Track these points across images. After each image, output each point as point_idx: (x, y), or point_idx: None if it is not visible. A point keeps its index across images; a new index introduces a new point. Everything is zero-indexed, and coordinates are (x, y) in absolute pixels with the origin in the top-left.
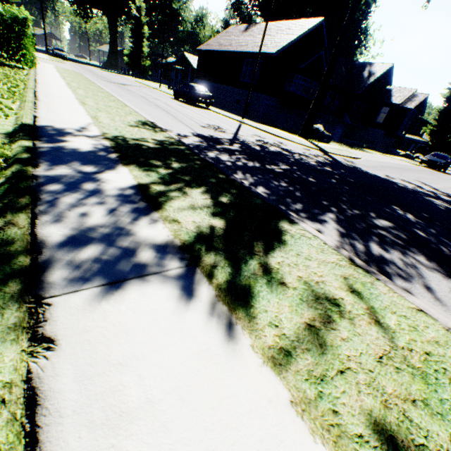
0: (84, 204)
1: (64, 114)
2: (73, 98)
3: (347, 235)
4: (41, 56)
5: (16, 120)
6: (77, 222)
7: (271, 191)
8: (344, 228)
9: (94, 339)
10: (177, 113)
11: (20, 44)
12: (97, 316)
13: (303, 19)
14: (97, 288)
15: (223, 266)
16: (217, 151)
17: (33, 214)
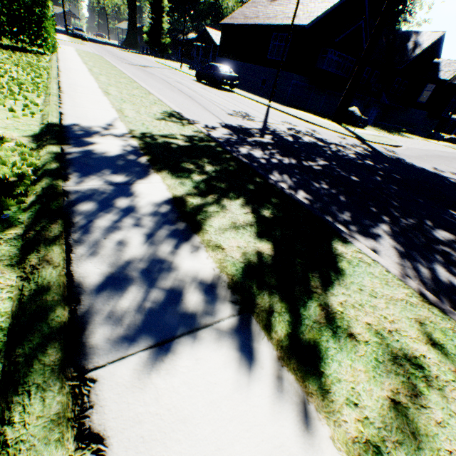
0: (120, 228)
1: (89, 108)
2: (96, 87)
3: (407, 255)
4: (62, 37)
5: (42, 118)
6: (114, 254)
7: (313, 196)
8: (401, 245)
9: (148, 434)
10: (202, 99)
11: (41, 27)
12: (148, 396)
13: None
14: (144, 352)
15: (279, 312)
16: (248, 146)
17: (67, 246)
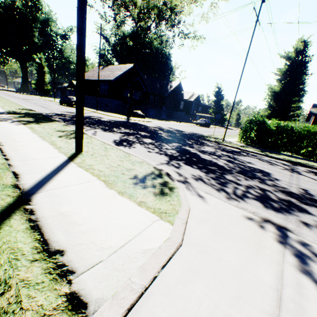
0: None
1: None
2: None
3: None
4: None
5: None
6: None
7: (66, 122)
8: None
9: None
10: (53, 108)
11: None
12: None
13: (127, 64)
14: None
15: (26, 122)
16: (57, 116)
17: None
